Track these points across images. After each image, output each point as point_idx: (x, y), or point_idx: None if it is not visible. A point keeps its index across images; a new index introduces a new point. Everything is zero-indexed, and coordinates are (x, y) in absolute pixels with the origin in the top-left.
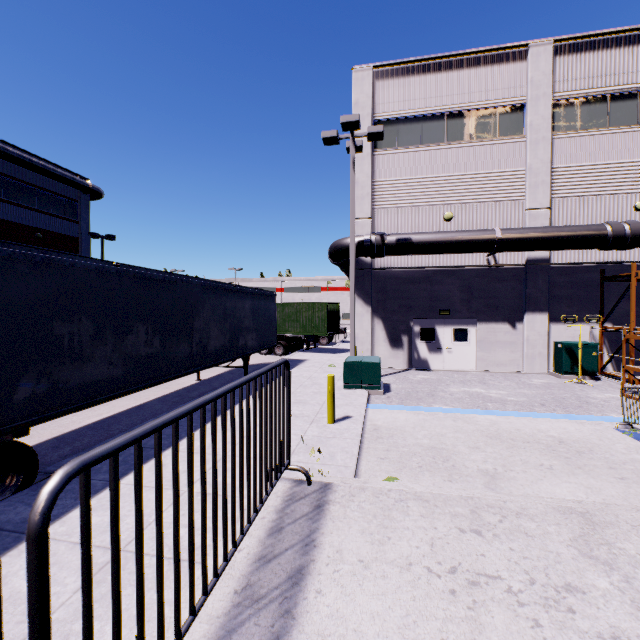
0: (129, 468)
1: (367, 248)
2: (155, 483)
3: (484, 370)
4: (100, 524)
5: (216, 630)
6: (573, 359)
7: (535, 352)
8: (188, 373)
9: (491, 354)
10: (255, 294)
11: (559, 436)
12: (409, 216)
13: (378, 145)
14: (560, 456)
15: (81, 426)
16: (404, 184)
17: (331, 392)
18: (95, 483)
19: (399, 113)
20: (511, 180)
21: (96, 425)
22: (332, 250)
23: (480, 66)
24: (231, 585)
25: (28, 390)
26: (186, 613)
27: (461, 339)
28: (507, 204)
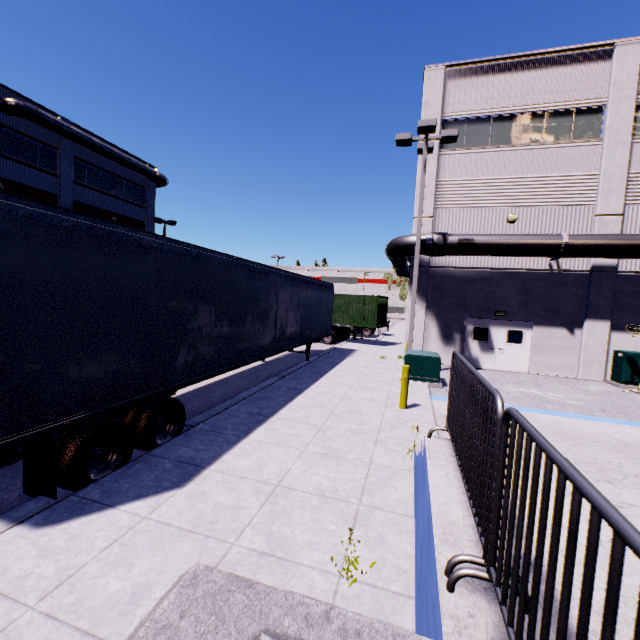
0: (249, 428)
1: (428, 247)
2: (481, 413)
3: (536, 373)
4: (251, 466)
5: (468, 507)
6: (634, 369)
7: (592, 359)
8: (272, 354)
9: (545, 358)
10: (319, 286)
11: (624, 439)
12: (471, 217)
13: (445, 145)
14: (628, 456)
15: (184, 392)
16: (468, 185)
17: (406, 381)
18: (229, 437)
19: (469, 113)
20: (582, 184)
21: (196, 392)
22: (392, 247)
23: (559, 66)
24: (458, 489)
25: (183, 358)
26: (442, 498)
27: (515, 341)
28: (576, 209)
